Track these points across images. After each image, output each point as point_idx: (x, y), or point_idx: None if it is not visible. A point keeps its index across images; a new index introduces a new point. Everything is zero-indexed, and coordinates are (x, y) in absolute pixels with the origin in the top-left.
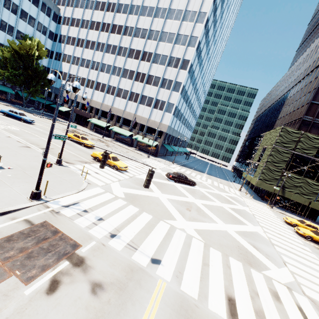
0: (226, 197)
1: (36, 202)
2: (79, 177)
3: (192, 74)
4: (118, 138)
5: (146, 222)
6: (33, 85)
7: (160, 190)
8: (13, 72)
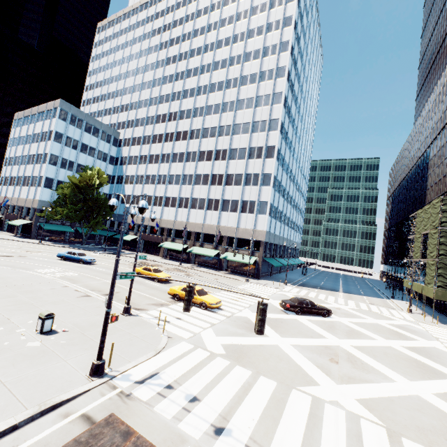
0: (390, 327)
1: (98, 380)
2: (155, 329)
3: (282, 160)
4: (200, 261)
5: (269, 395)
6: (93, 218)
7: (277, 331)
8: (72, 208)
